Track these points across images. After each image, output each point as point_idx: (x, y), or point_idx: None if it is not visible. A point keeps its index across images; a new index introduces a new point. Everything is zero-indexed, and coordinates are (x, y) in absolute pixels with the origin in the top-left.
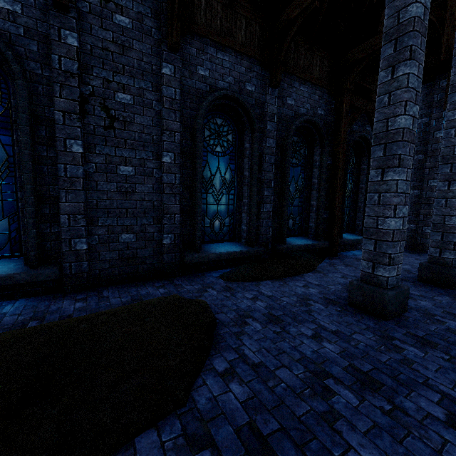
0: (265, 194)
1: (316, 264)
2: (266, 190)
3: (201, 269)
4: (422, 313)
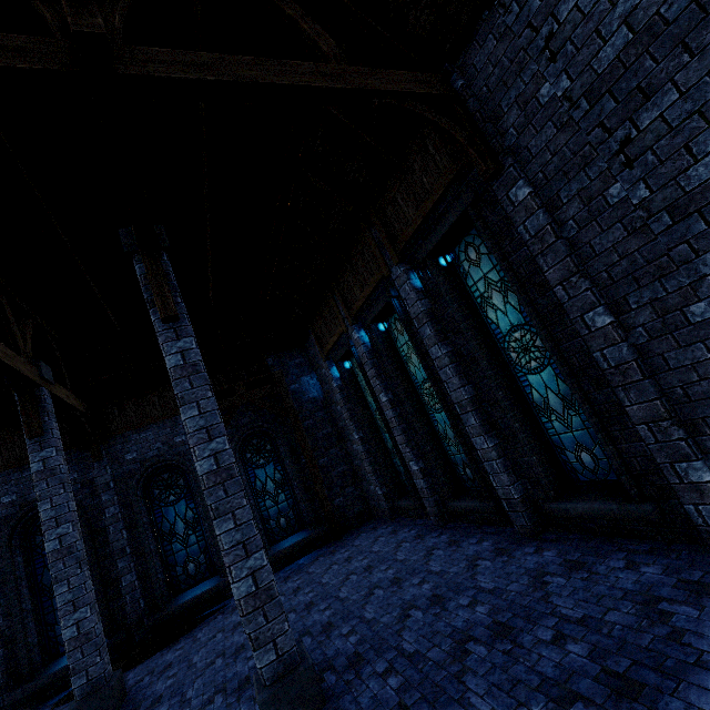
0: (120, 567)
1: (198, 623)
2: (120, 562)
3: (46, 697)
4: (132, 708)
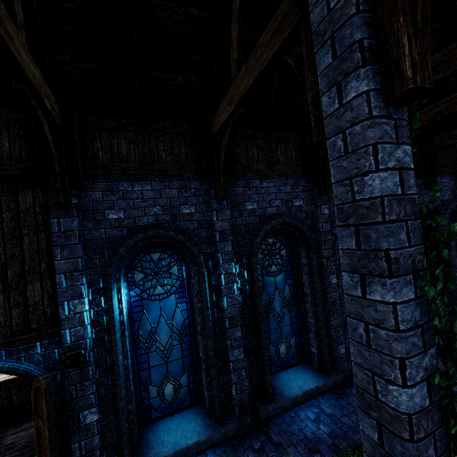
0: None
1: None
2: None
3: None
4: None
